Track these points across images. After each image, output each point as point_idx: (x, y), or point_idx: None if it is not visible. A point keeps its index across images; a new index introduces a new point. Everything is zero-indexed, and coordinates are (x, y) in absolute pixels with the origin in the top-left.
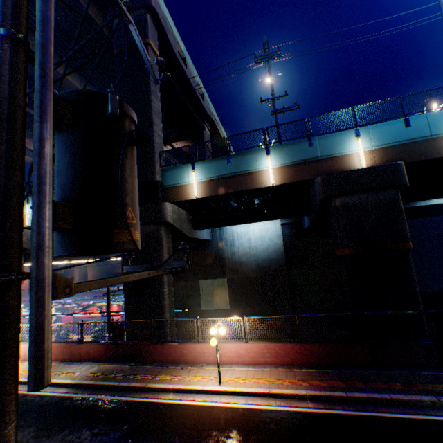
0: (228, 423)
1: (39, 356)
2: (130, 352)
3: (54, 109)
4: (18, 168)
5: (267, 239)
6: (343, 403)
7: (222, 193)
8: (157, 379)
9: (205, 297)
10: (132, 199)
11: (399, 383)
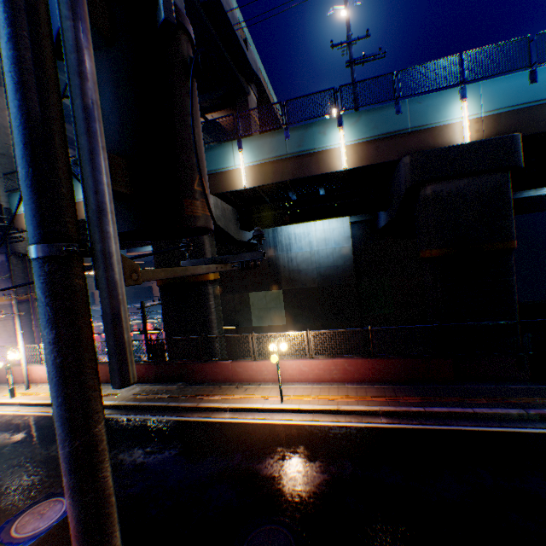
0: (294, 440)
1: (120, 348)
2: (176, 372)
3: (87, 2)
4: (53, 92)
5: (332, 242)
6: (420, 419)
7: (279, 181)
8: (210, 399)
9: (256, 313)
10: (200, 159)
11: (483, 397)
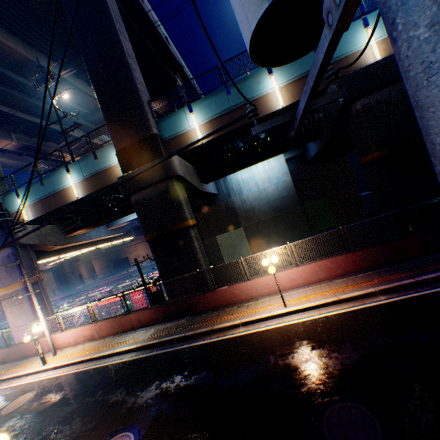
0: (313, 332)
1: None
2: (181, 308)
3: None
4: None
5: (274, 179)
6: (415, 288)
7: (229, 130)
8: (220, 321)
9: (225, 251)
10: None
11: None
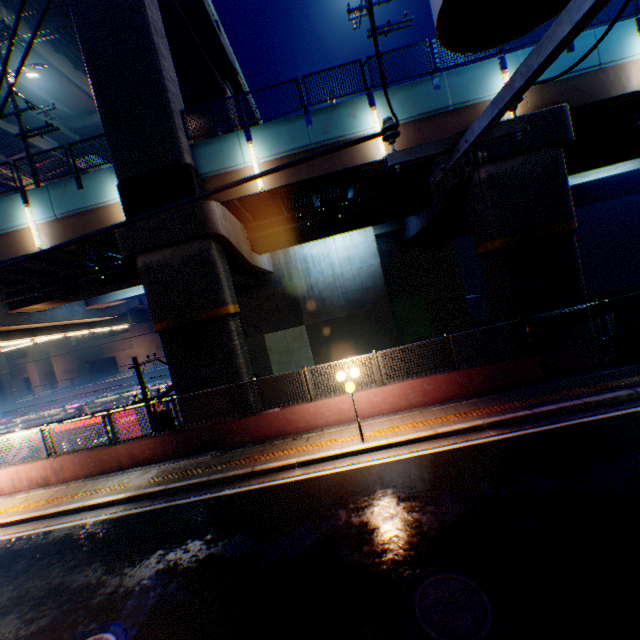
0: (402, 477)
1: None
2: (205, 438)
3: None
4: None
5: (358, 261)
6: (531, 422)
7: (305, 179)
8: (266, 459)
9: (276, 358)
10: None
11: (583, 387)
